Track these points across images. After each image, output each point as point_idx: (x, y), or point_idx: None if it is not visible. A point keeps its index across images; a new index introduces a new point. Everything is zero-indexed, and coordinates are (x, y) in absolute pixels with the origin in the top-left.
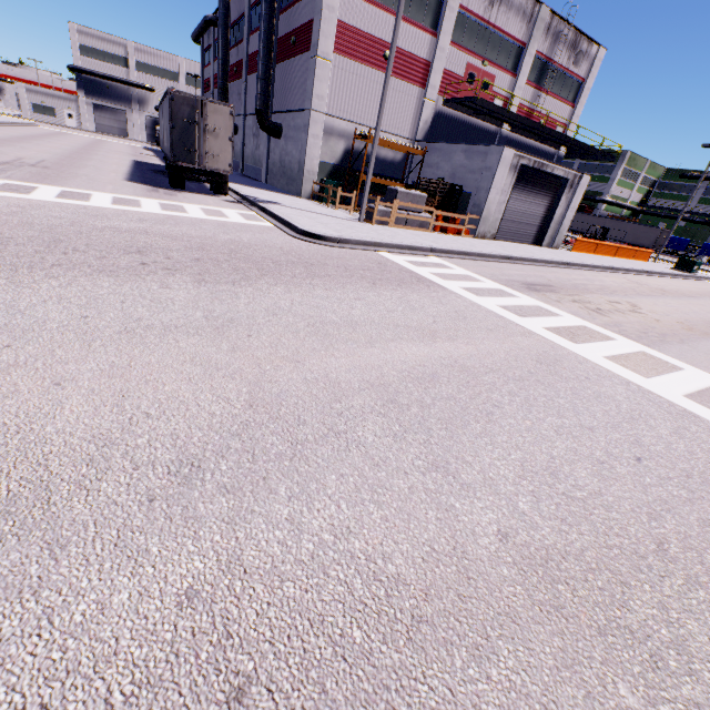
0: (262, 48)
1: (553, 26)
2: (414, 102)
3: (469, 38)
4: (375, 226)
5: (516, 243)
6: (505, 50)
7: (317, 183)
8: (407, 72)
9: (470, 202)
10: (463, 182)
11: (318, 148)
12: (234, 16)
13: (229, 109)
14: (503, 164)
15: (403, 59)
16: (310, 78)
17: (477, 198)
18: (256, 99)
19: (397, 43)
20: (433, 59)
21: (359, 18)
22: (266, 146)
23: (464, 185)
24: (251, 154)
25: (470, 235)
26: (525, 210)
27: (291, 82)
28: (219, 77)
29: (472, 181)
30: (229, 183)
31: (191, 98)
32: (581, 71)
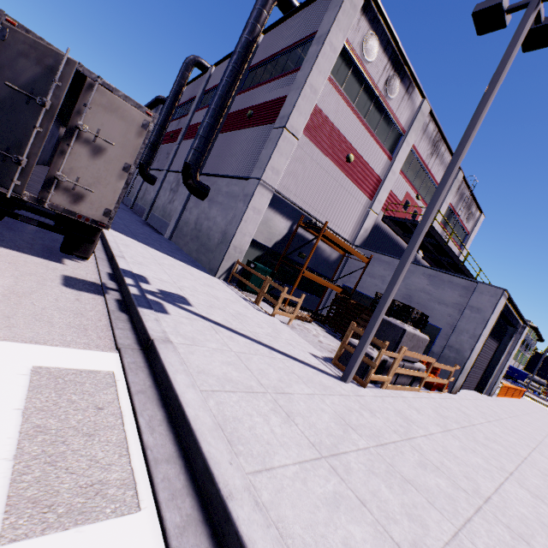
0: (213, 108)
1: (461, 187)
2: (360, 209)
3: (411, 172)
4: (379, 402)
5: (467, 390)
6: (431, 192)
7: (245, 265)
8: (362, 180)
9: (439, 339)
10: (425, 310)
11: (256, 223)
12: (185, 98)
13: (143, 115)
14: (496, 309)
15: (361, 167)
16: (268, 147)
17: (455, 339)
18: (189, 152)
19: (360, 151)
20: (385, 177)
21: (335, 113)
22: (183, 203)
23: (427, 314)
24: (162, 206)
25: (447, 389)
26: (481, 354)
27: (235, 150)
28: (153, 133)
29: (441, 313)
30: (113, 232)
31: (53, 50)
32: (468, 226)
